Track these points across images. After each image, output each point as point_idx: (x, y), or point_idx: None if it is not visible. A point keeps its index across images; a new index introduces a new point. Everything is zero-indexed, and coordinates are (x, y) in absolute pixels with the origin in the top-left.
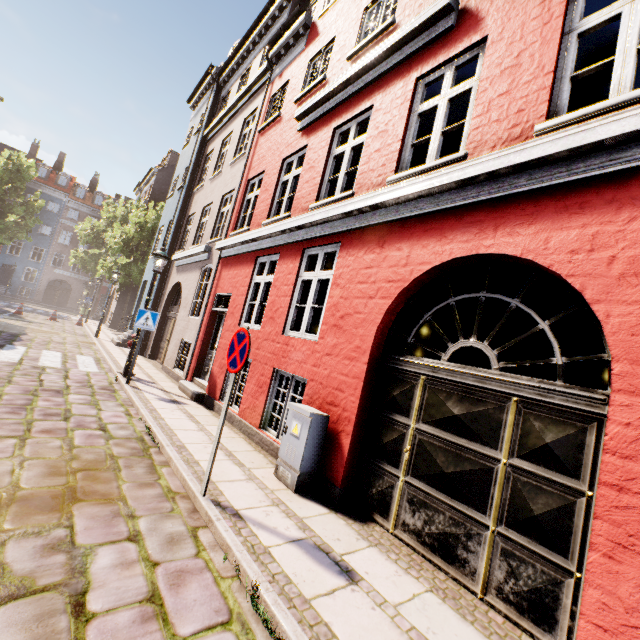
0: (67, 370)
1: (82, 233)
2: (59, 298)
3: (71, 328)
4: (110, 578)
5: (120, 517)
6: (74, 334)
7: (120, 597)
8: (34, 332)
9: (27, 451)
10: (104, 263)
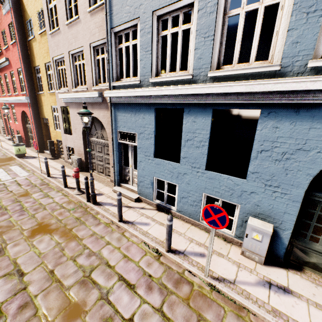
0: None
1: None
2: None
3: None
4: None
5: None
6: None
7: None
8: None
9: None
10: None
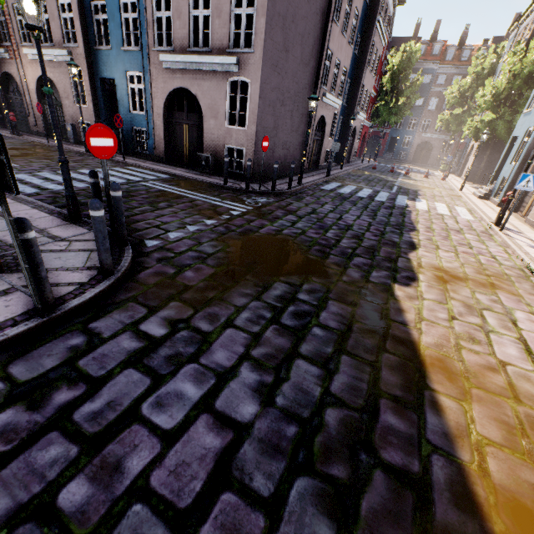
0: (454, 217)
1: (449, 97)
2: (422, 157)
3: (439, 183)
4: (525, 322)
5: (521, 303)
6: (443, 189)
7: (532, 330)
8: (422, 188)
9: (461, 260)
10: (470, 124)
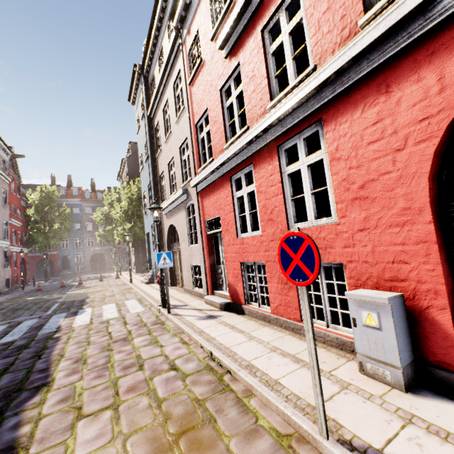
0: (123, 317)
1: (97, 219)
2: (100, 265)
3: (114, 282)
4: None
5: None
6: (117, 286)
7: None
8: (93, 294)
9: (123, 424)
10: (117, 232)
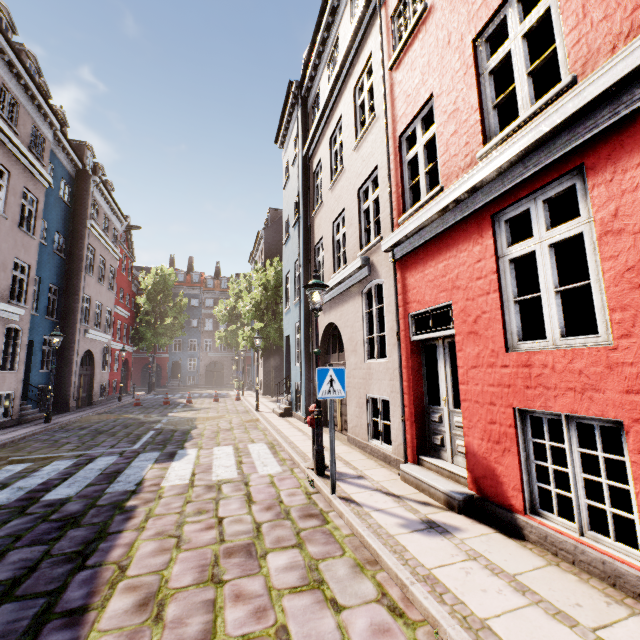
0: (246, 480)
1: (219, 315)
2: (216, 378)
3: (232, 406)
4: None
5: None
6: (237, 413)
7: None
8: (202, 422)
9: None
10: (243, 333)
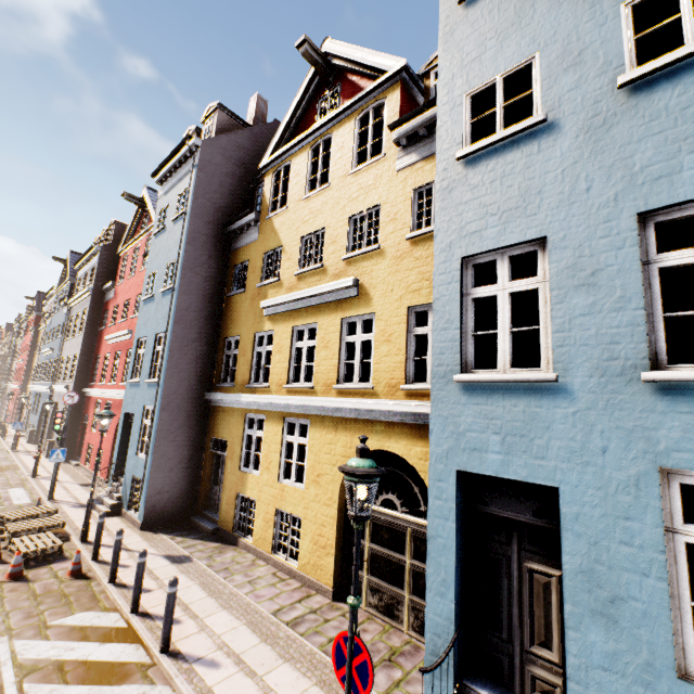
0: None
1: None
2: None
3: None
4: None
5: None
6: None
7: None
8: None
9: None
10: None
